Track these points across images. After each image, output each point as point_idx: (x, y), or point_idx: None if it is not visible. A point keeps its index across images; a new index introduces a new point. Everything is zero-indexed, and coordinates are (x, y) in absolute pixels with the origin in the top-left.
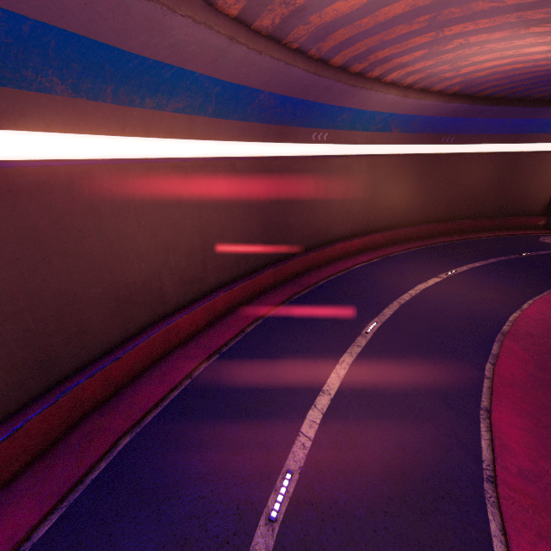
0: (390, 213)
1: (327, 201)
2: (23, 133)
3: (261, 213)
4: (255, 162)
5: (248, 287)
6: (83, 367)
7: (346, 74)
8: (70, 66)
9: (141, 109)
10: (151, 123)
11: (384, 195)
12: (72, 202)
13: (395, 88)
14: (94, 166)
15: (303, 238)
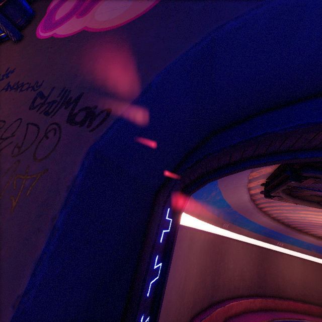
0: (318, 295)
1: (282, 273)
2: (225, 230)
3: (257, 268)
4: (258, 247)
5: (252, 303)
6: (215, 303)
7: (294, 229)
8: (240, 221)
9: (242, 228)
10: (242, 231)
11: (312, 282)
12: (227, 247)
13: (312, 236)
14: (231, 239)
15: (272, 289)
